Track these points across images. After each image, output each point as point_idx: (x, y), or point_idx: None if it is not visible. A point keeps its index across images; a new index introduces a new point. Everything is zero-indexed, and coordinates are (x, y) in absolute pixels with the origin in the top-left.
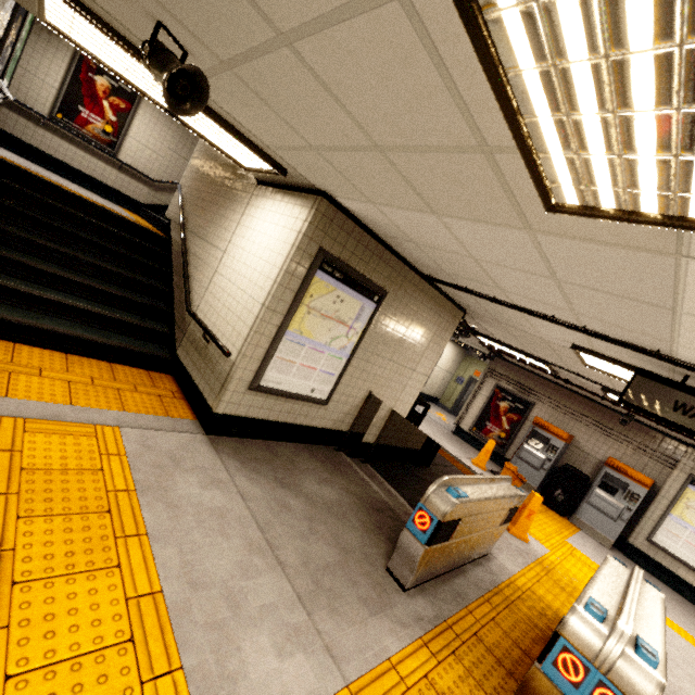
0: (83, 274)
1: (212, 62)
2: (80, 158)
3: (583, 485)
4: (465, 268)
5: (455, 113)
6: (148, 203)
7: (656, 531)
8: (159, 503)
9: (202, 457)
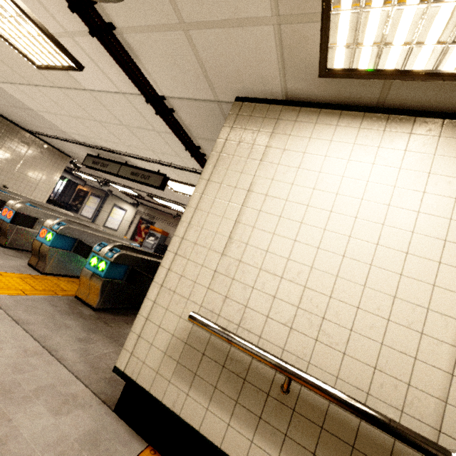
0: None
1: None
2: None
3: None
4: (14, 115)
5: None
6: None
7: None
8: None
9: None
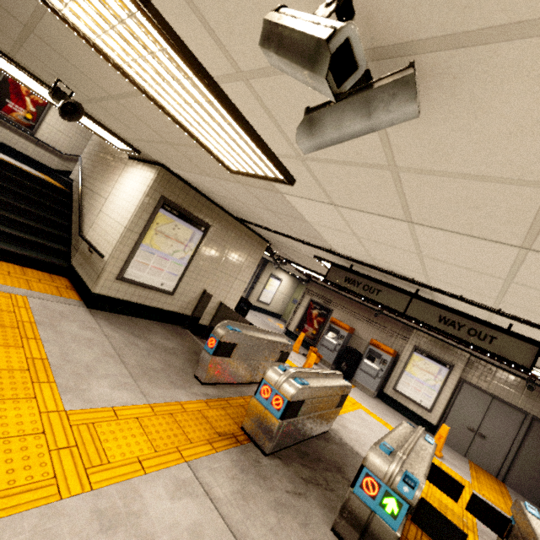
0: (4, 210)
1: (86, 98)
2: (5, 134)
3: (359, 359)
4: (244, 209)
5: (181, 133)
6: (58, 169)
7: (398, 383)
8: (50, 330)
9: (82, 317)
